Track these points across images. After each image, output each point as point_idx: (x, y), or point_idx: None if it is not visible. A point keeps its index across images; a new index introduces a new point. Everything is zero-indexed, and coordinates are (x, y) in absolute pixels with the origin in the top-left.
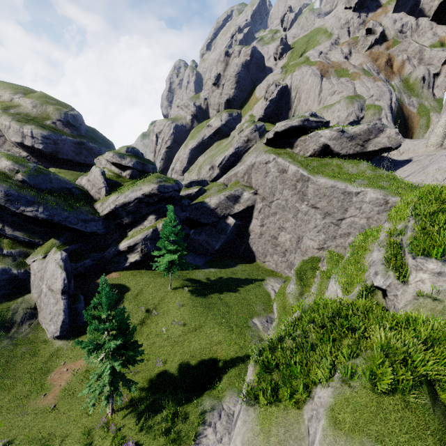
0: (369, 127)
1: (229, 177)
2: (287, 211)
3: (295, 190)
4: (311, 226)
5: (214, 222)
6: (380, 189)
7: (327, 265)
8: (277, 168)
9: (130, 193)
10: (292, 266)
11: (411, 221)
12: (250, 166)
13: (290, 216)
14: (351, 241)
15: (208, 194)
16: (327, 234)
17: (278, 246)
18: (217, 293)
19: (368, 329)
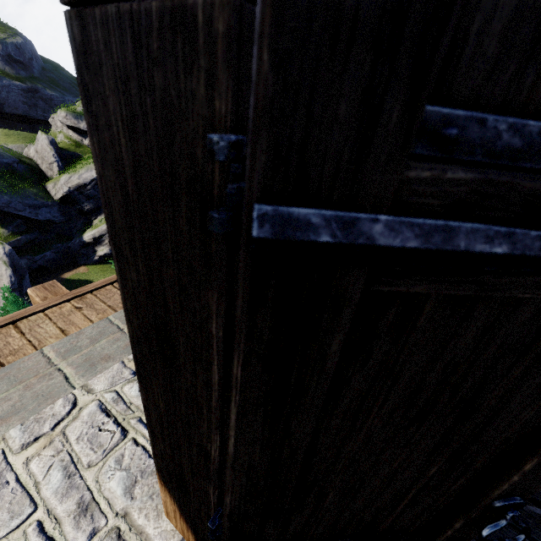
0: None
1: None
2: None
3: None
4: None
5: None
6: None
7: None
8: None
9: (84, 172)
10: None
11: None
12: None
13: None
14: None
15: None
16: None
17: None
18: None
19: None
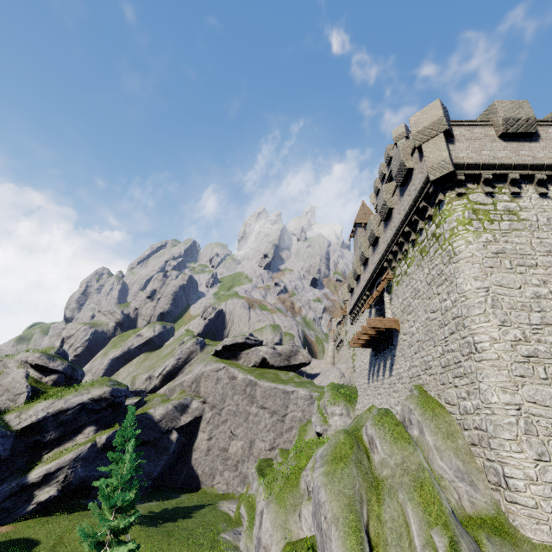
0: (290, 347)
1: (173, 387)
2: (238, 416)
3: (245, 394)
4: (261, 427)
5: (155, 439)
6: (306, 388)
7: (281, 458)
8: (228, 375)
9: (73, 397)
10: (245, 479)
11: (325, 394)
12: (199, 375)
13: (241, 420)
14: (295, 434)
15: (151, 405)
16: (276, 432)
17: (229, 459)
18: (170, 521)
19: (319, 445)
